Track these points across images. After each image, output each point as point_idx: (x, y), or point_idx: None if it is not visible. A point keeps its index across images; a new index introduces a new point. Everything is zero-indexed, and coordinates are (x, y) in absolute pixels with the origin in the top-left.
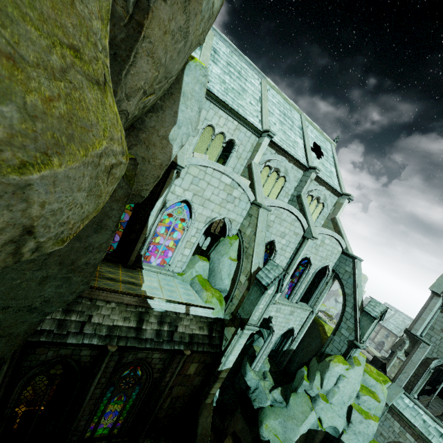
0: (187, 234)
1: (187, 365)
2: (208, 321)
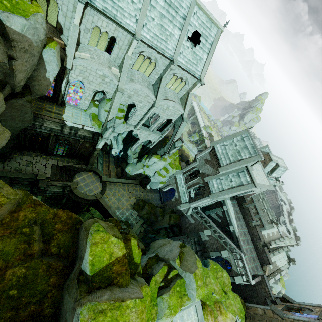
0: (84, 95)
1: (84, 144)
2: (92, 132)
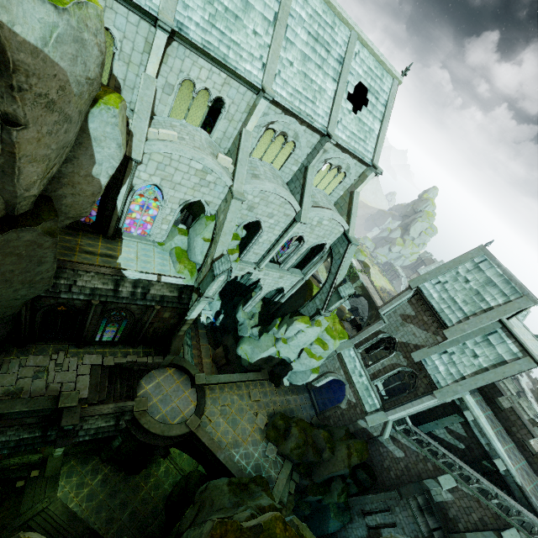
0: (162, 212)
1: (161, 312)
2: (178, 287)
